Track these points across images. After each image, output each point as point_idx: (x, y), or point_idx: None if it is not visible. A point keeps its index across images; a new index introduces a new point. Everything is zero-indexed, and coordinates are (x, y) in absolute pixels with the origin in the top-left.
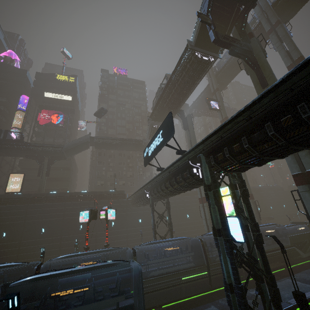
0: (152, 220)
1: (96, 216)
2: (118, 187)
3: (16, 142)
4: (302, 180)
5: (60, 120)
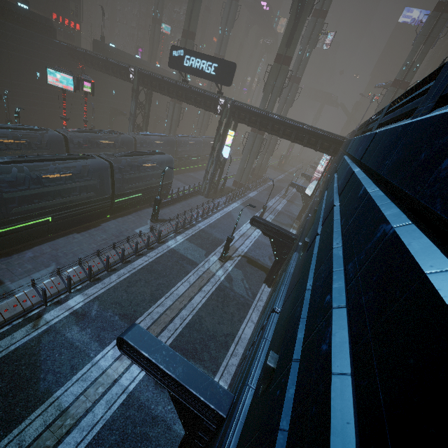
0: (133, 108)
1: (79, 86)
2: None
3: None
4: (255, 130)
5: None
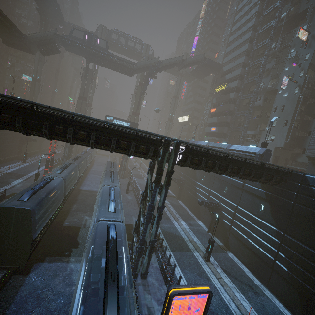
0: None
1: None
2: None
3: None
4: None
5: None
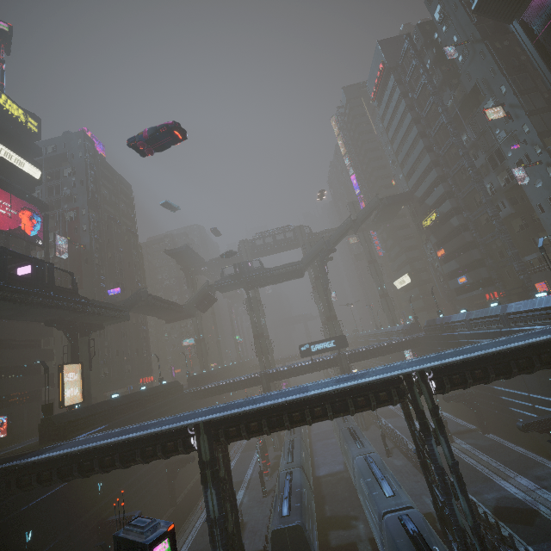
0: None
1: None
2: (125, 377)
3: (70, 294)
4: None
5: (37, 228)
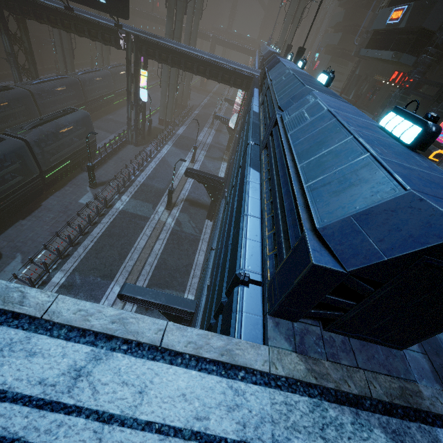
0: (7, 44)
1: None
2: None
3: None
4: None
5: None
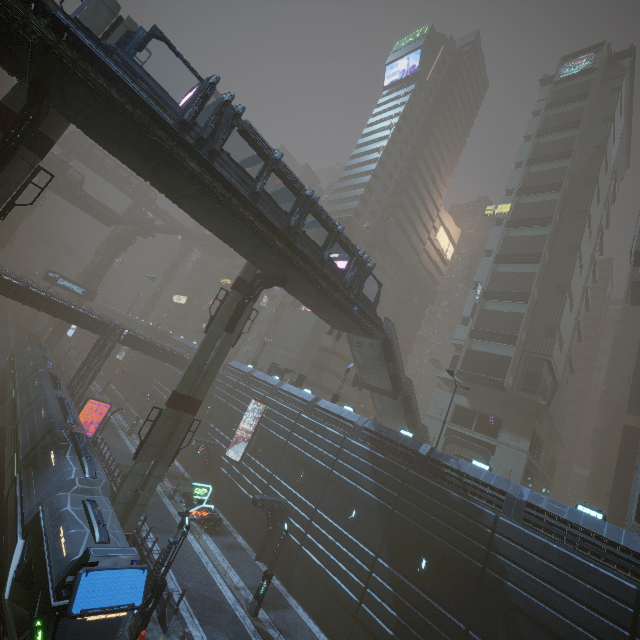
0: None
1: None
2: None
3: None
4: None
5: None
